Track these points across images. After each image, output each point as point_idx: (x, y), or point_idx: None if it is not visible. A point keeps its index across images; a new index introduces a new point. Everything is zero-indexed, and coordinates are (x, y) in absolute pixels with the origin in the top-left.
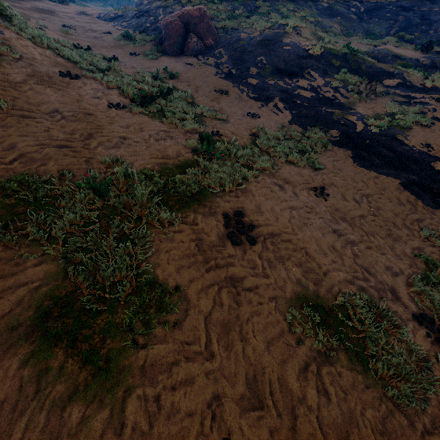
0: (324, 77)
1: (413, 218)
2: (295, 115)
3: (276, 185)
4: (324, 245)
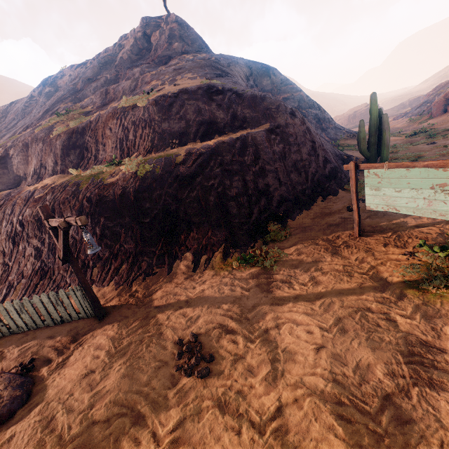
0: None
1: None
2: None
3: None
4: None
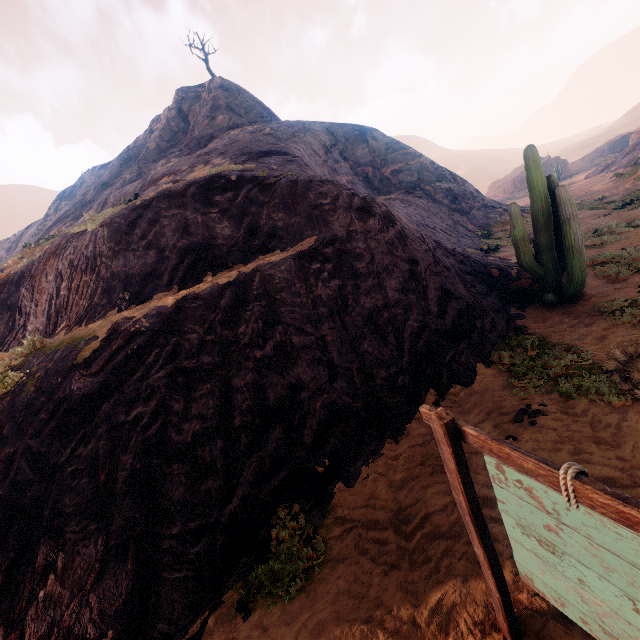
0: None
1: None
2: None
3: None
4: None
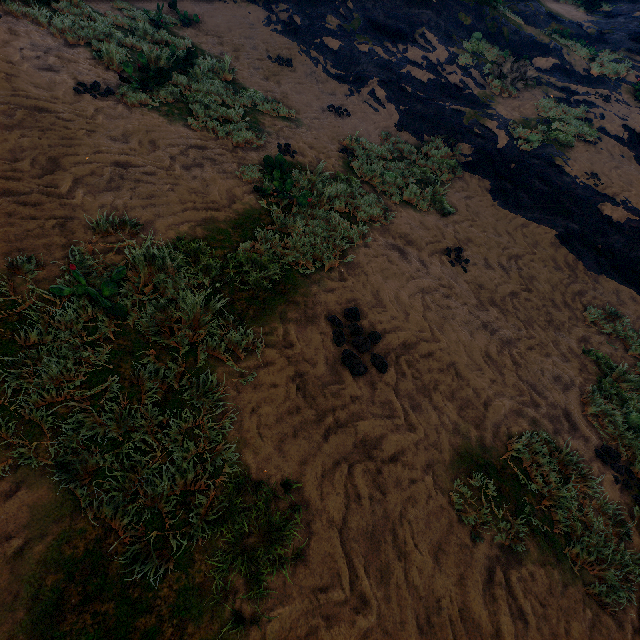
0: (448, 45)
1: (574, 290)
2: (404, 114)
3: (394, 250)
4: (477, 353)
